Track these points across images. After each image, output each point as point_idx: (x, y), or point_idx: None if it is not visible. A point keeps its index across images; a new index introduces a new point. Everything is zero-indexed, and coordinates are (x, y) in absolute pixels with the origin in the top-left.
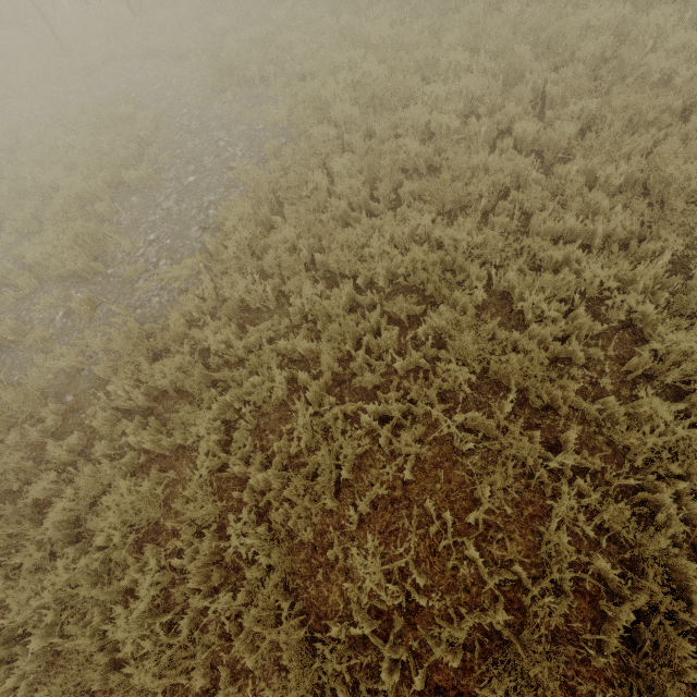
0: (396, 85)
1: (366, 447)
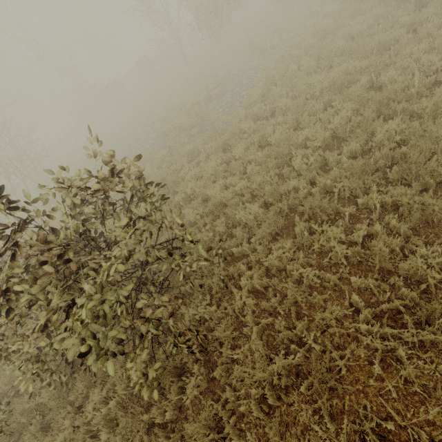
0: (337, 25)
1: (303, 143)
